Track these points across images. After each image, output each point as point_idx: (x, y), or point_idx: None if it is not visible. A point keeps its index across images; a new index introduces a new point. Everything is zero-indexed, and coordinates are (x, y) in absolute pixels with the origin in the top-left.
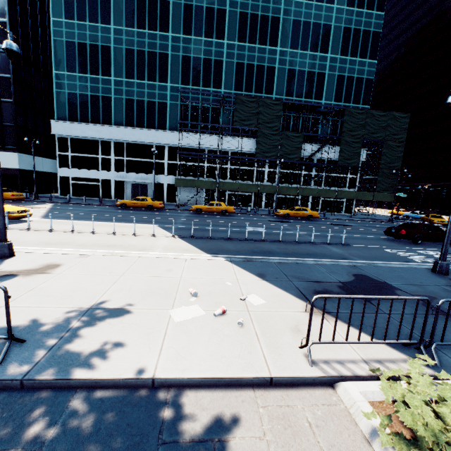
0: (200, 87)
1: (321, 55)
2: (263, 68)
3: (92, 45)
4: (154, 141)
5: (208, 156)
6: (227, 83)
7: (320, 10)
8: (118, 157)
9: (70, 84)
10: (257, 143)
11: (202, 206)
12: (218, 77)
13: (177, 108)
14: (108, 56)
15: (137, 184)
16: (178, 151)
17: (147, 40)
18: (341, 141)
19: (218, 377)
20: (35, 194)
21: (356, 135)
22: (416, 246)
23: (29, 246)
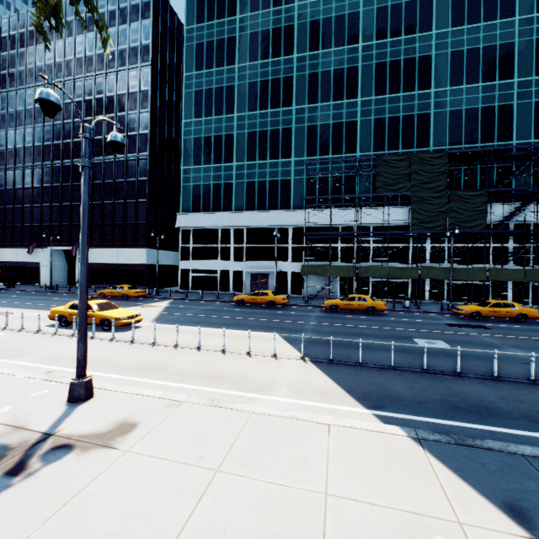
0: (329, 156)
1: (502, 83)
2: (412, 118)
3: (217, 136)
4: (276, 224)
5: (343, 234)
6: (363, 145)
7: (493, 30)
8: (238, 245)
9: (195, 177)
10: (412, 211)
11: (338, 302)
12: (351, 141)
13: (303, 183)
14: (230, 143)
15: (257, 273)
16: (304, 232)
17: (269, 119)
18: None
19: None
20: (156, 290)
21: None
22: None
23: (120, 373)
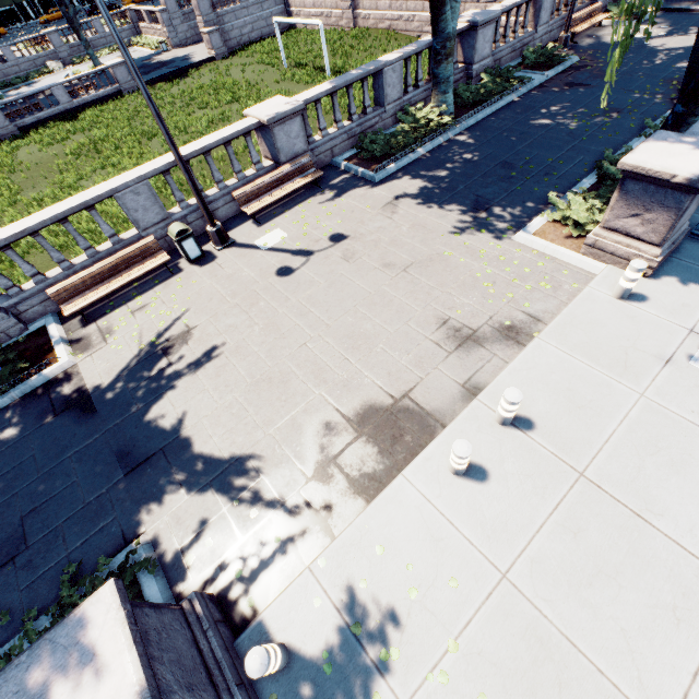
0: None
1: None
2: None
3: None
4: None
5: None
6: None
7: None
8: None
9: None
10: None
11: None
12: None
13: None
14: None
15: None
16: None
17: None
18: None
19: None
20: None
21: None
22: None
23: None
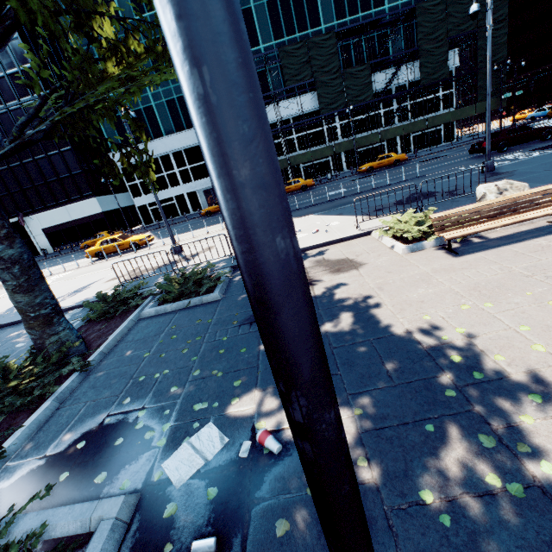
0: None
1: None
2: None
3: None
4: None
5: None
6: (264, 35)
7: None
8: (182, 168)
9: None
10: (318, 97)
11: None
12: (251, 32)
13: None
14: None
15: (209, 189)
16: None
17: None
18: (419, 54)
19: (318, 244)
20: (130, 229)
21: (438, 37)
22: (499, 155)
23: None
